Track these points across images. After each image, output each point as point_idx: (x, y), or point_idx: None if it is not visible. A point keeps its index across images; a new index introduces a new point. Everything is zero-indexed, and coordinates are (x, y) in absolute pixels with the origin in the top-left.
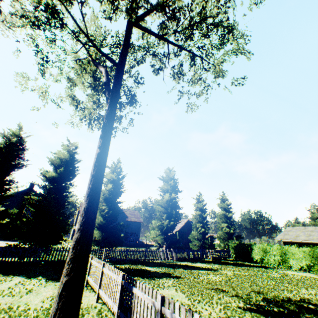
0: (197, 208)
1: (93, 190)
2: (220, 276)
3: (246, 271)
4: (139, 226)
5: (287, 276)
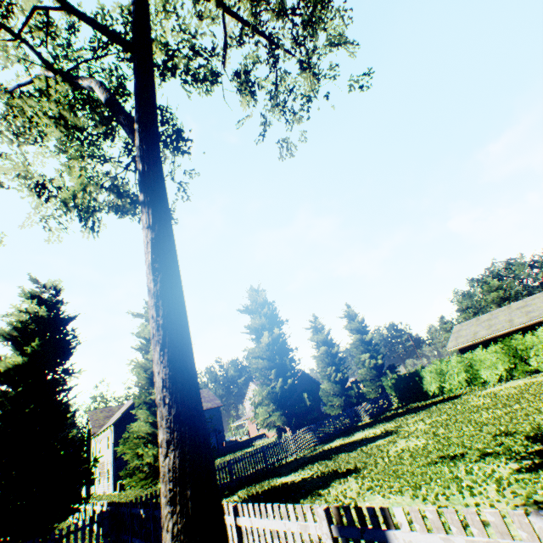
0: (318, 342)
1: (171, 327)
2: (416, 436)
3: (438, 412)
4: (219, 414)
5: (499, 395)
